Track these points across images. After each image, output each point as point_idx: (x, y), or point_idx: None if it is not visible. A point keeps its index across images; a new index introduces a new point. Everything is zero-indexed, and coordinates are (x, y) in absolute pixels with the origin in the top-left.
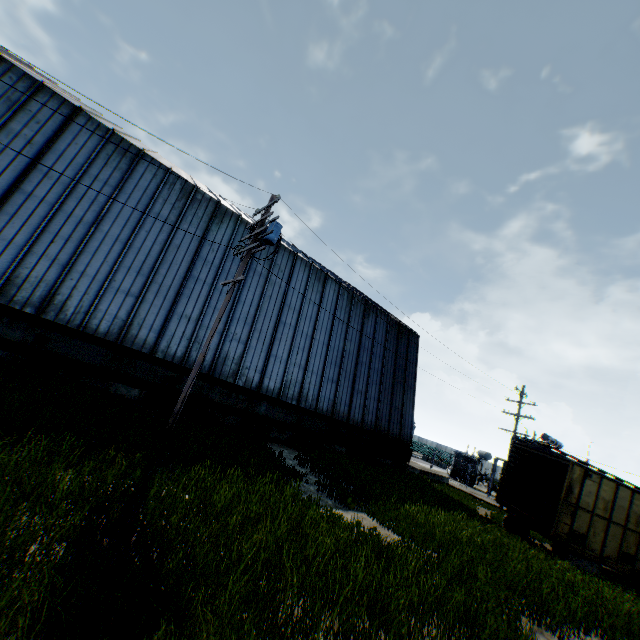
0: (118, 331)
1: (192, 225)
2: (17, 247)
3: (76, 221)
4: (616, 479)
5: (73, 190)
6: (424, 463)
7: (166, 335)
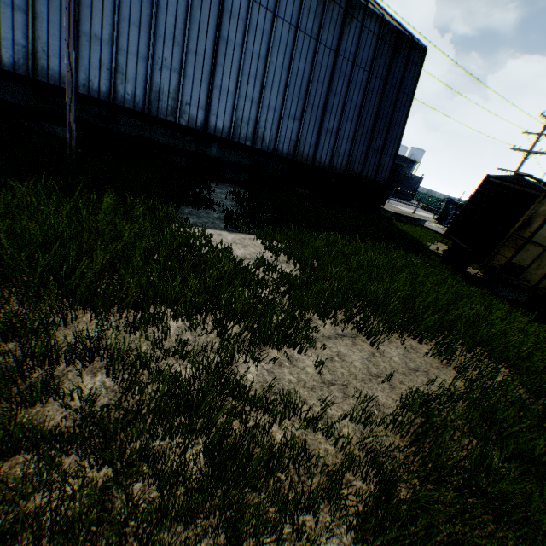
0: (25, 63)
1: None
2: None
3: None
4: None
5: None
6: (418, 211)
7: (81, 65)
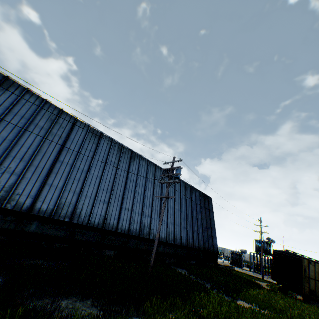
0: (102, 222)
1: (124, 164)
2: (59, 188)
3: (81, 171)
4: (315, 260)
5: (78, 156)
6: None
7: (120, 220)
